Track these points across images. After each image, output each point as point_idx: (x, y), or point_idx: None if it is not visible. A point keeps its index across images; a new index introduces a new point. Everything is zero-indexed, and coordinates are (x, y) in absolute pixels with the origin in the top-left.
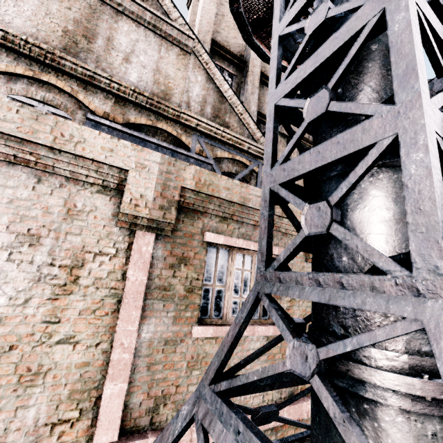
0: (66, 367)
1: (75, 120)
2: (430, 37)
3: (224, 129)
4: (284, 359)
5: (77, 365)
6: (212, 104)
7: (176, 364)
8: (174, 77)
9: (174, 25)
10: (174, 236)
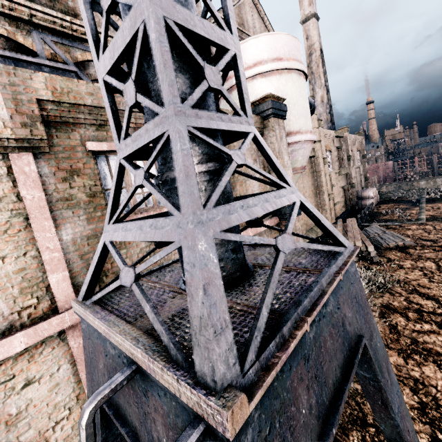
0: (5, 276)
1: None
2: None
3: (72, 18)
4: None
5: (15, 272)
6: None
7: None
8: None
9: None
10: (54, 152)
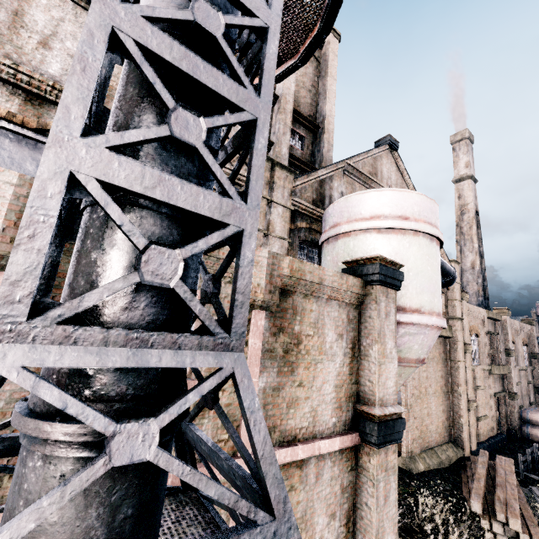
0: None
1: None
2: (144, 67)
3: None
4: (199, 417)
5: None
6: None
7: None
8: (118, 74)
9: None
10: None
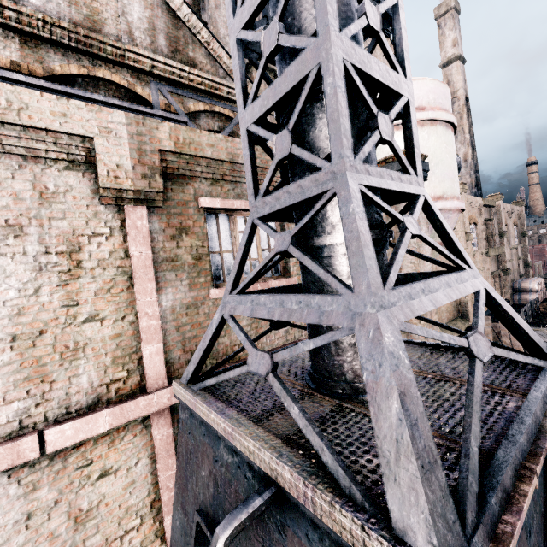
0: (100, 341)
1: None
2: None
3: (190, 69)
4: None
5: (111, 337)
6: (165, 31)
7: (202, 323)
8: None
9: None
10: (167, 206)
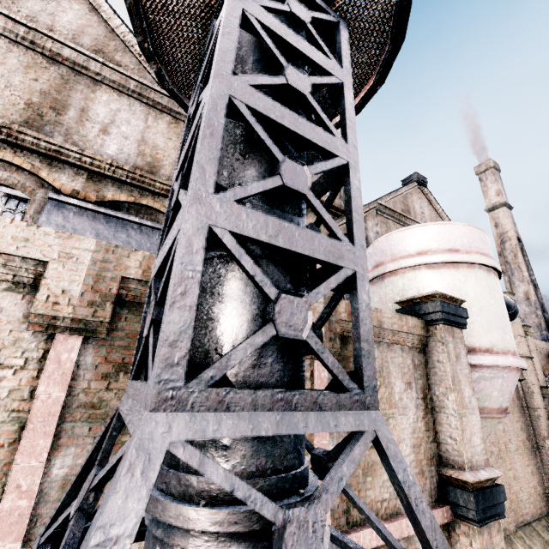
0: None
1: (34, 201)
2: (256, 127)
3: None
4: None
5: None
6: None
7: None
8: (164, 148)
9: (163, 92)
10: (112, 337)
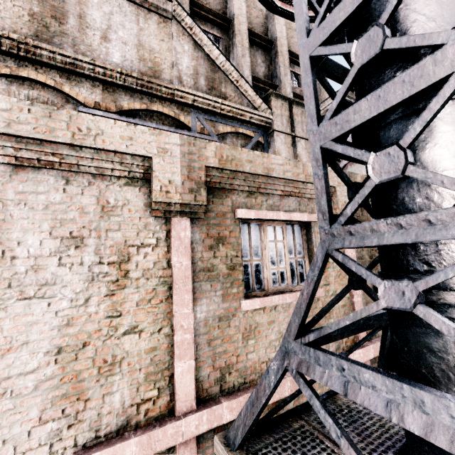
0: (136, 355)
1: None
2: None
3: (222, 100)
4: (327, 318)
5: (146, 351)
6: (205, 74)
7: (232, 337)
8: (160, 51)
9: None
10: (207, 218)
